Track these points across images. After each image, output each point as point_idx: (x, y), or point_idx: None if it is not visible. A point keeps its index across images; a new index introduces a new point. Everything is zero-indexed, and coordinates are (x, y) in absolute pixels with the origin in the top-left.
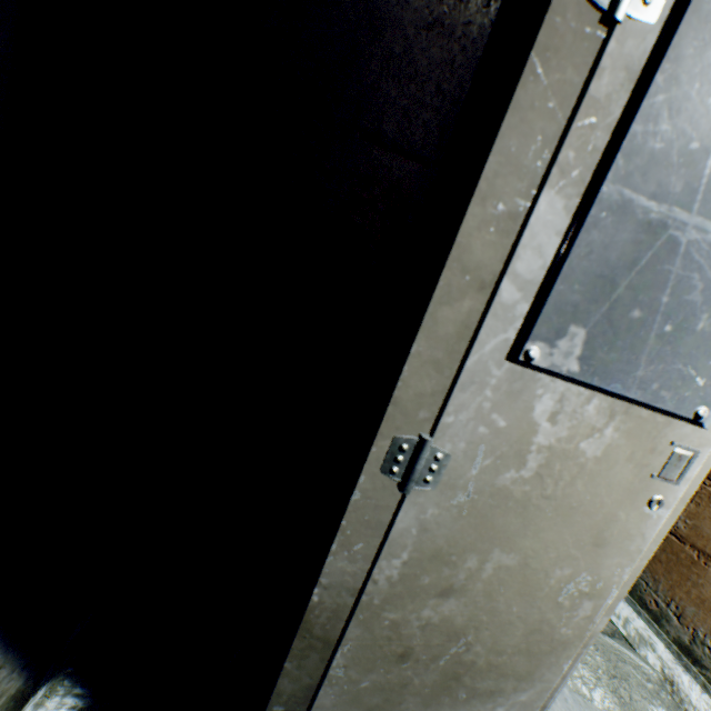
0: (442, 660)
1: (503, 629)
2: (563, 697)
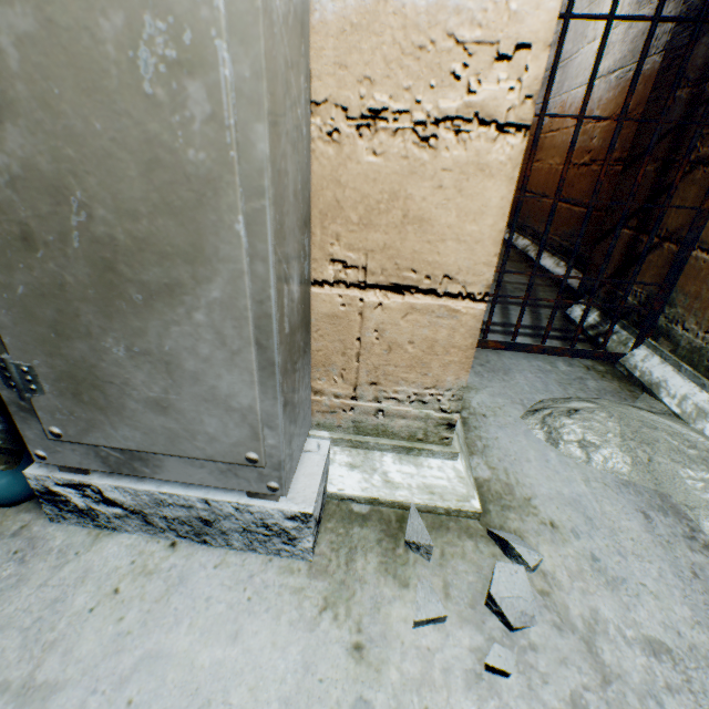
0: (75, 241)
1: (111, 171)
2: (545, 459)
